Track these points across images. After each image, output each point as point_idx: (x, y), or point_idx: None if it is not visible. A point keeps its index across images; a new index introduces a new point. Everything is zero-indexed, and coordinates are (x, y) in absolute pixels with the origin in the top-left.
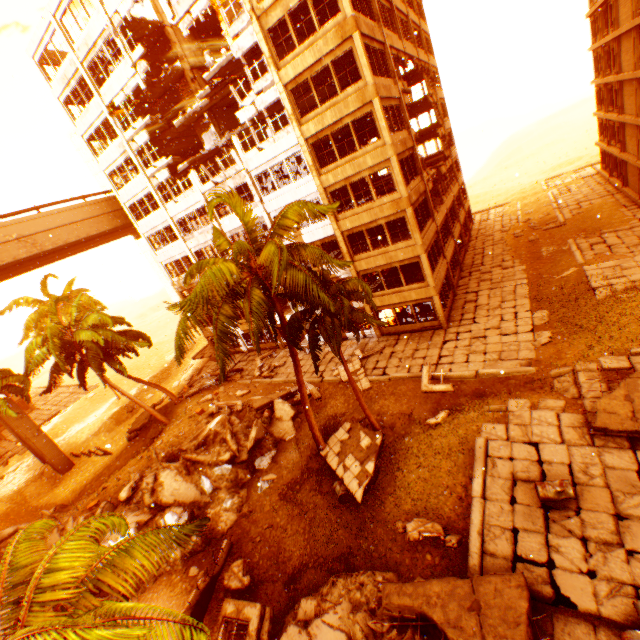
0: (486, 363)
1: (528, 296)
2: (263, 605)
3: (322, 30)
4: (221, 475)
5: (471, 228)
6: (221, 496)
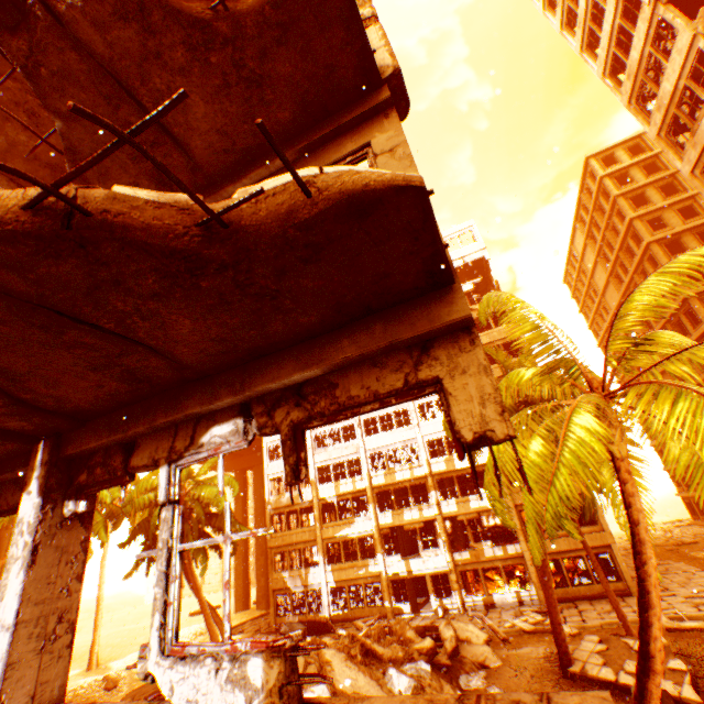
0: None
1: None
2: None
3: (496, 328)
4: (418, 675)
5: None
6: None
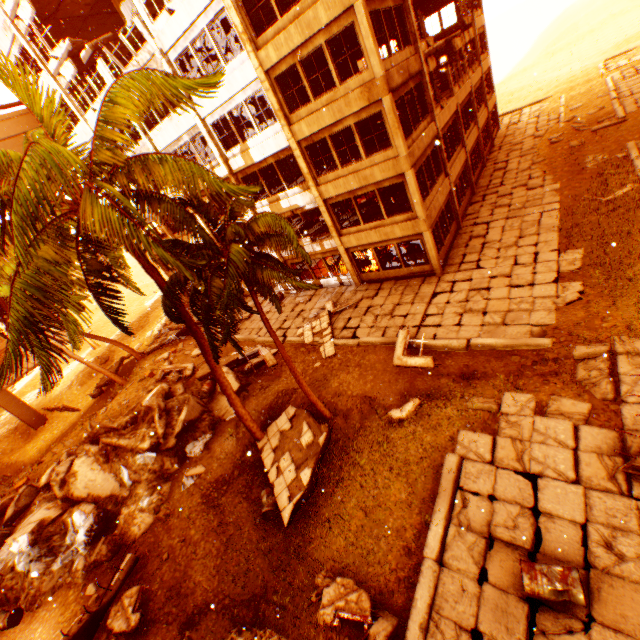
0: (484, 328)
1: (557, 229)
2: None
3: None
4: (143, 465)
5: (495, 135)
6: (139, 492)
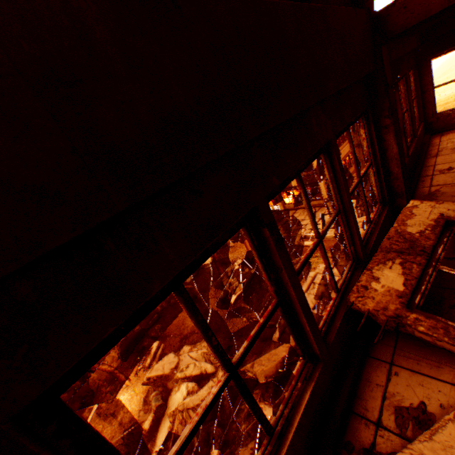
0: None
1: None
2: (160, 342)
3: None
4: None
5: None
6: None
